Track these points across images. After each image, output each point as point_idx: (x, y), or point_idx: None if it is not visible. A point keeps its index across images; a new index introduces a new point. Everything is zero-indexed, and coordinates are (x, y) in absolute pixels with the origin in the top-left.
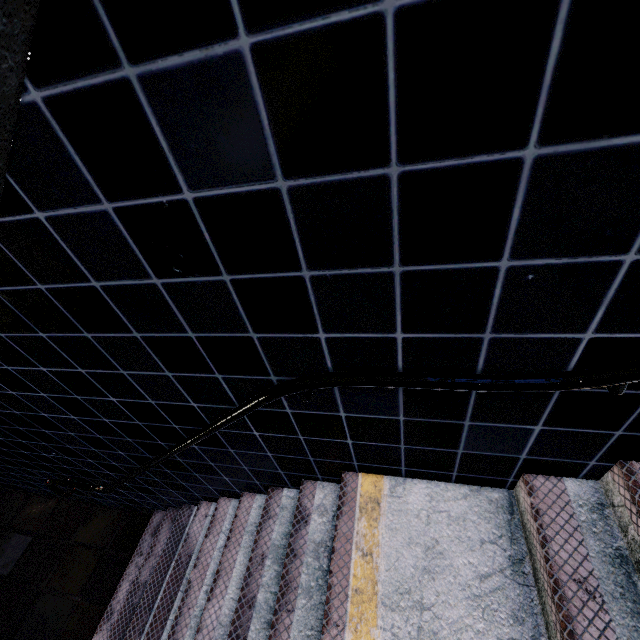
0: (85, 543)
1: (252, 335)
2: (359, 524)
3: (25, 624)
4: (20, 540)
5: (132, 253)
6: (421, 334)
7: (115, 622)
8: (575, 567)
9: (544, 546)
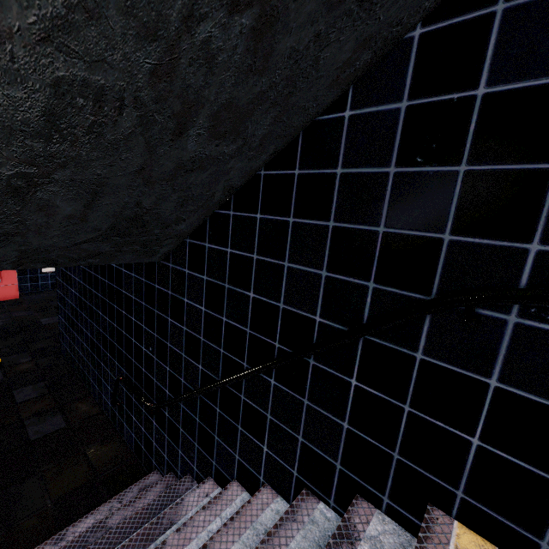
0: (90, 458)
1: (445, 237)
2: None
3: (6, 491)
4: (59, 421)
5: (391, 143)
6: None
7: (63, 545)
8: None
9: None
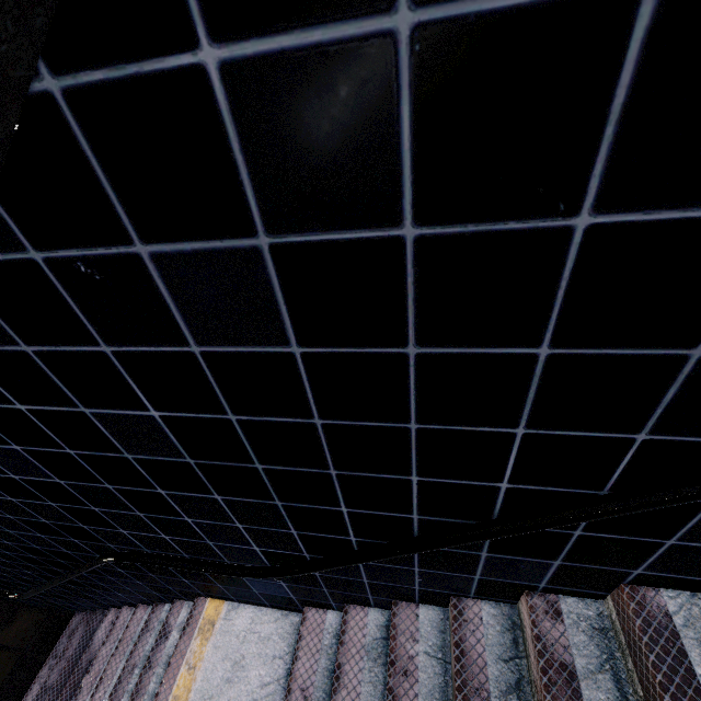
0: (5, 645)
1: (83, 526)
2: (194, 643)
3: None
4: None
5: None
6: (176, 537)
7: None
8: (305, 679)
9: (293, 664)
